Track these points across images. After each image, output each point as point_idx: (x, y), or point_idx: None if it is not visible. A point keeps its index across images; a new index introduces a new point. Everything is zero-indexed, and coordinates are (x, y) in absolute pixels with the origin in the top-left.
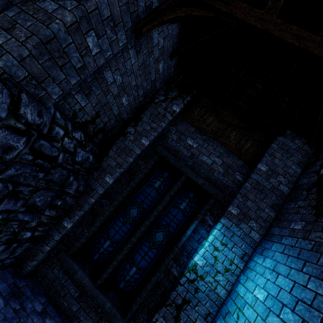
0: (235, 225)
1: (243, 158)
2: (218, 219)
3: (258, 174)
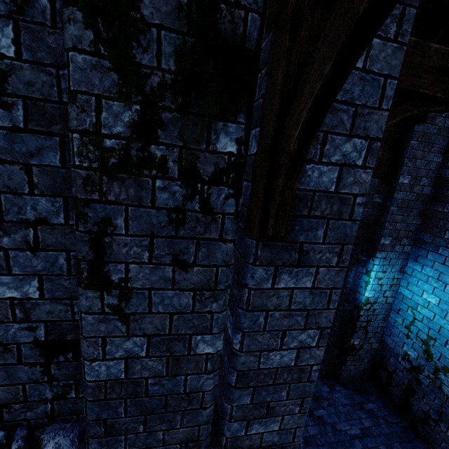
0: (390, 252)
1: (379, 176)
2: (369, 252)
3: (402, 191)
